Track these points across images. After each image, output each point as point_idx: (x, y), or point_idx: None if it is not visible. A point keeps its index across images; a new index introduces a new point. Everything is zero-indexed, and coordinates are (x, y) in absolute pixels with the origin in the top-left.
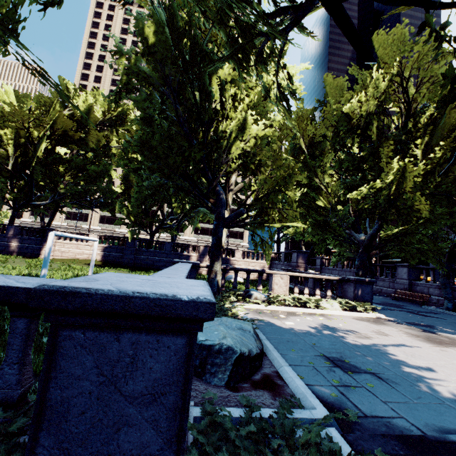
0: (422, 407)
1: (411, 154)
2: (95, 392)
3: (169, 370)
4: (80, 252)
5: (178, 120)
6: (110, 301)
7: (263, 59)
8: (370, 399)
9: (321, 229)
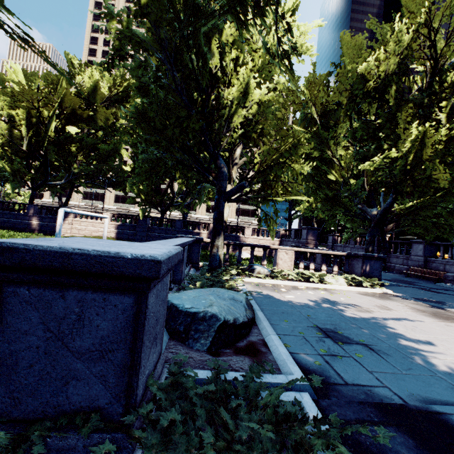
0: (410, 378)
1: (434, 119)
2: (42, 347)
3: (117, 329)
4: (95, 230)
5: (176, 88)
6: (49, 257)
7: (260, 10)
8: (355, 368)
9: (331, 204)
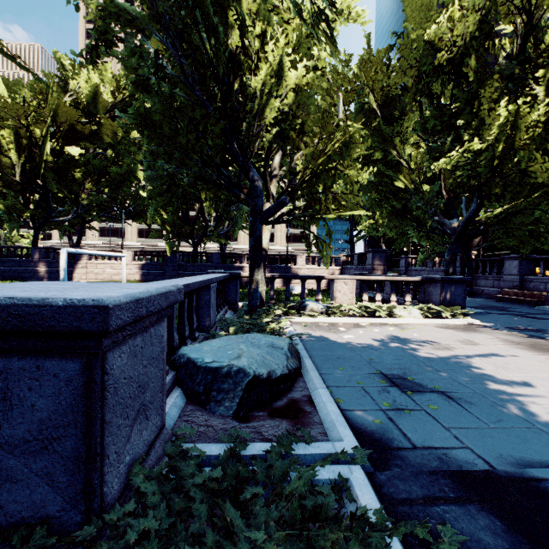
0: (499, 434)
1: (528, 95)
2: None
3: (61, 407)
4: (115, 273)
5: (186, 80)
6: None
7: None
8: (427, 425)
9: (400, 219)
